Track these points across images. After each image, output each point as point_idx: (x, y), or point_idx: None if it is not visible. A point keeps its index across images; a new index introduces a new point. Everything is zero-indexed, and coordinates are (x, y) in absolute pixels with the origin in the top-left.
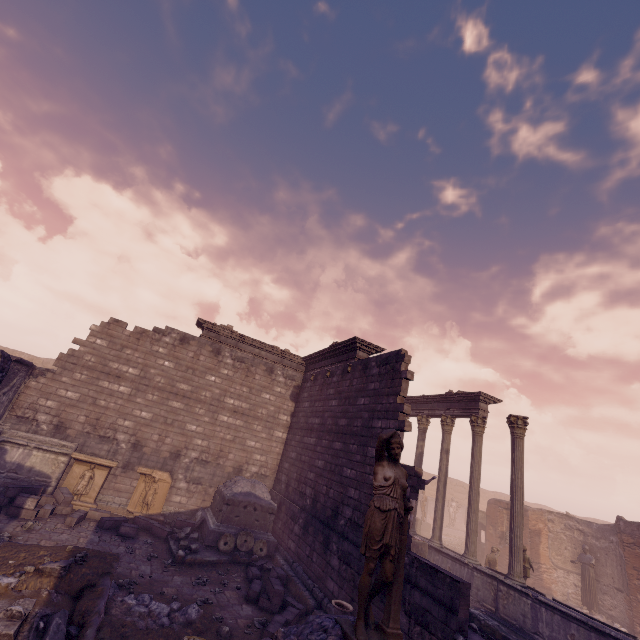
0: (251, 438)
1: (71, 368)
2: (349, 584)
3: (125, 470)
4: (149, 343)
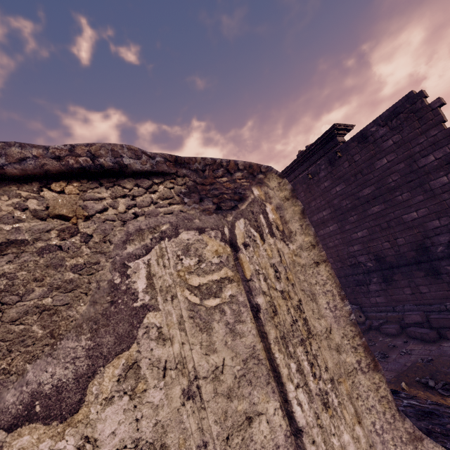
0: None
1: None
2: None
3: None
4: None
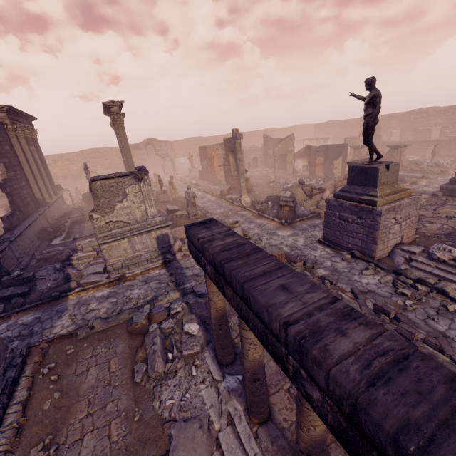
0: None
1: None
2: None
3: None
4: None
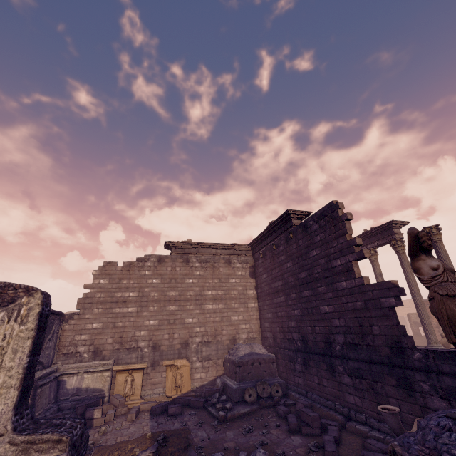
0: (233, 314)
1: (89, 307)
2: (369, 392)
3: (153, 367)
4: (137, 271)
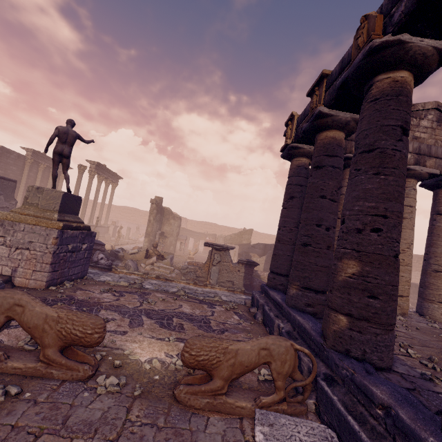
0: None
1: None
2: None
3: None
4: None
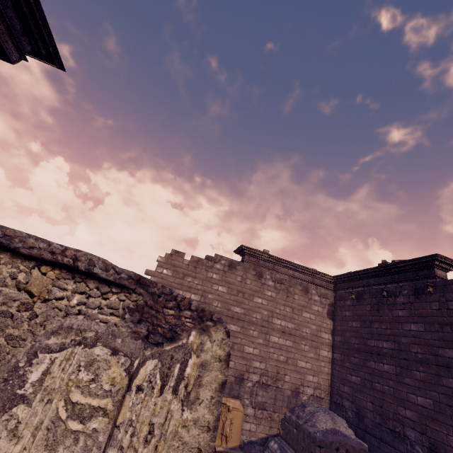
0: (301, 358)
1: None
2: None
3: None
4: (204, 270)
